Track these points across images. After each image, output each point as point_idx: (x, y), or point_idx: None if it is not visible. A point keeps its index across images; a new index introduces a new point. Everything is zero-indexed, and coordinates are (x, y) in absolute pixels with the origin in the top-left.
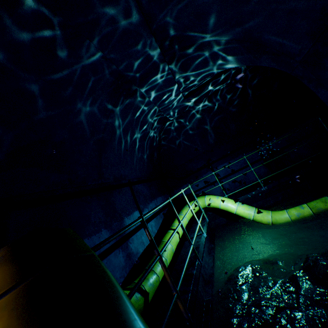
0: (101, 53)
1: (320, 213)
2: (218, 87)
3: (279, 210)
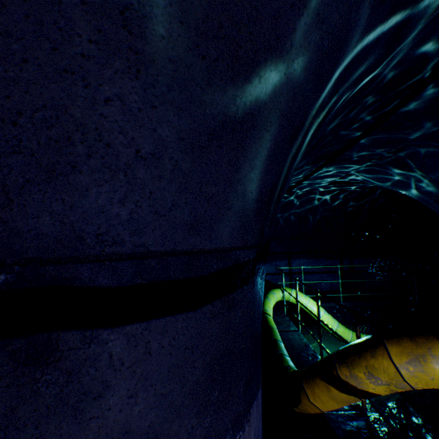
0: (359, 133)
1: None
2: (353, 188)
3: None
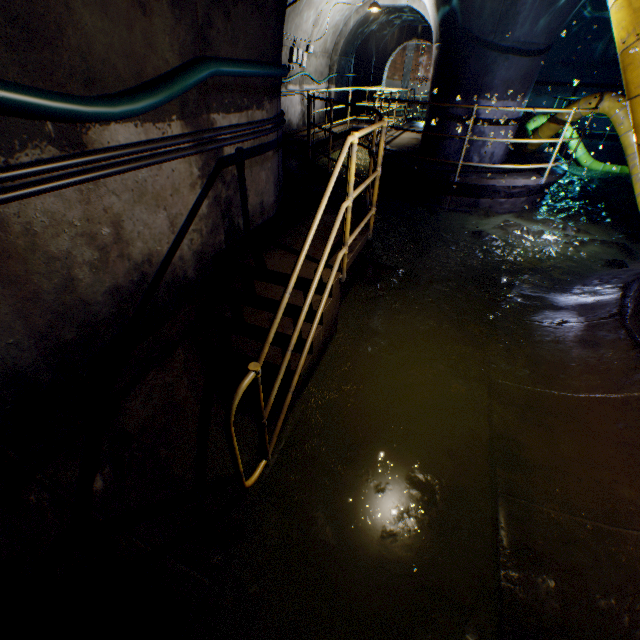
0: None
1: (621, 176)
2: None
3: (598, 163)
